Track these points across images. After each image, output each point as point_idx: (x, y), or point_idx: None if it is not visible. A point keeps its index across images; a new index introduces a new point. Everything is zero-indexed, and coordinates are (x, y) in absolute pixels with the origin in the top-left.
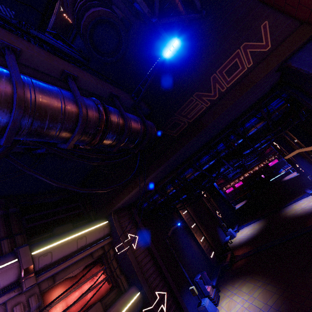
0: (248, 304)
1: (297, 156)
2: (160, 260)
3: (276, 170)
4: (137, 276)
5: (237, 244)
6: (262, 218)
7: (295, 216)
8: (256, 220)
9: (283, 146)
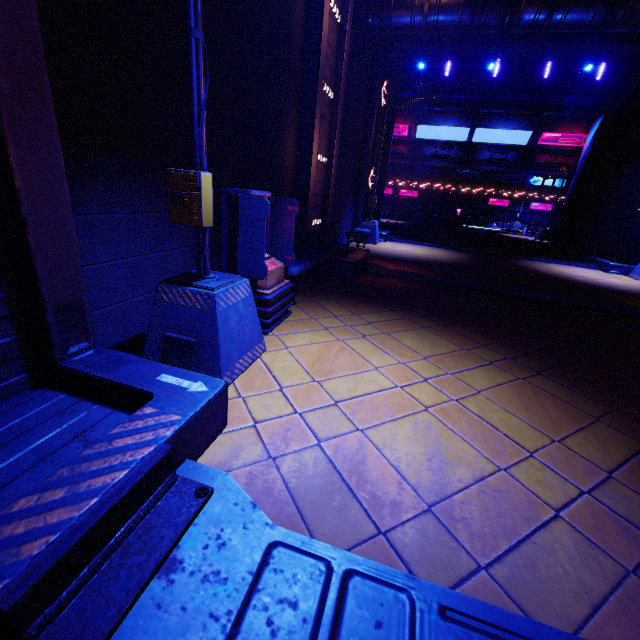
0: (441, 397)
1: None
2: None
3: (486, 220)
4: None
5: (381, 254)
6: (457, 249)
7: (568, 279)
8: (440, 245)
9: None
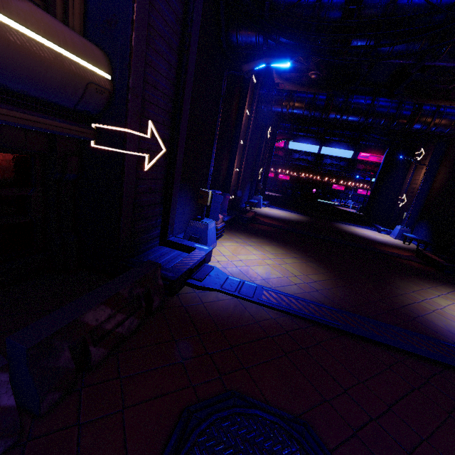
0: (274, 263)
1: (426, 185)
2: (188, 94)
3: (331, 197)
4: (130, 28)
5: (262, 214)
6: (304, 214)
7: (354, 234)
8: (295, 211)
9: (431, 160)
